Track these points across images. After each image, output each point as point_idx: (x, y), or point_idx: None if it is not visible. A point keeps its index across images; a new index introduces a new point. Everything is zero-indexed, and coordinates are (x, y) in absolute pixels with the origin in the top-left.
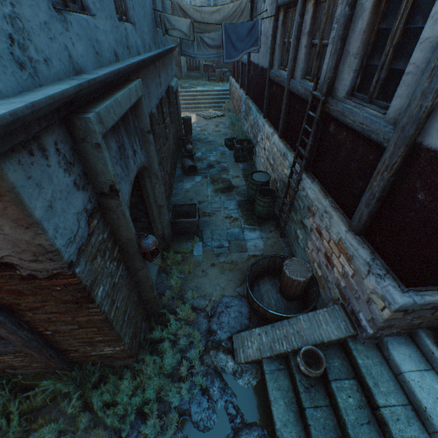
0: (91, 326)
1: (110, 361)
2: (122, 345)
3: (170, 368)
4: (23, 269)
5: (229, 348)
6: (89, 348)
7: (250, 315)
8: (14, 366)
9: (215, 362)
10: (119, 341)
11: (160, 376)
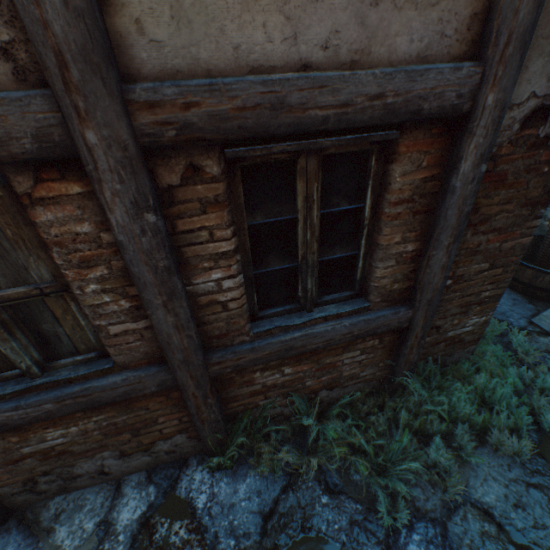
0: (500, 265)
1: (449, 353)
2: (491, 312)
3: (503, 360)
4: (549, 123)
5: (541, 331)
6: (454, 322)
7: (527, 300)
8: (337, 380)
9: (542, 346)
10: (496, 301)
11: (507, 365)
